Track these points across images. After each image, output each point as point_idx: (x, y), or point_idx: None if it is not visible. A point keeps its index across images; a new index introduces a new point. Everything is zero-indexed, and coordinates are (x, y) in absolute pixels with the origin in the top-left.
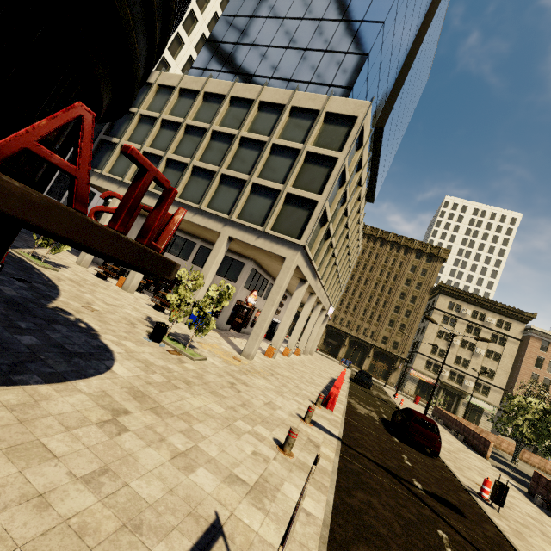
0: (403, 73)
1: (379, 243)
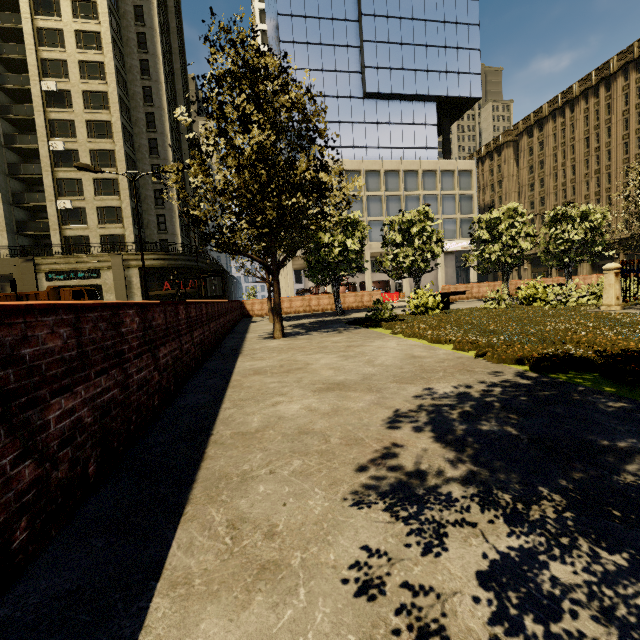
0: (361, 35)
1: (602, 89)
